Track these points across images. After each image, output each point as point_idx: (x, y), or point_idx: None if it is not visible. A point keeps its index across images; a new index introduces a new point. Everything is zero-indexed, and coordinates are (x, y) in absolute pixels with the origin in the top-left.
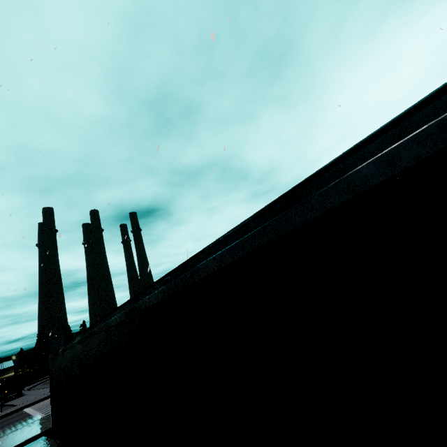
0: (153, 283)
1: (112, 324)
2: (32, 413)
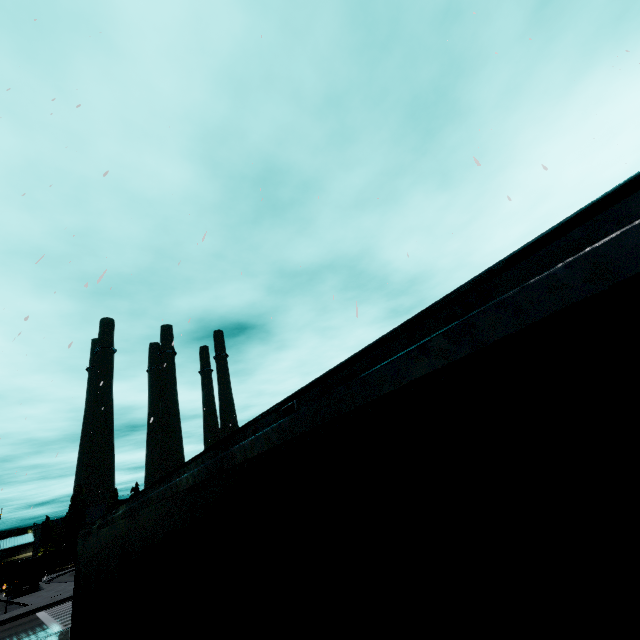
0: (262, 414)
1: (181, 487)
2: (47, 622)
